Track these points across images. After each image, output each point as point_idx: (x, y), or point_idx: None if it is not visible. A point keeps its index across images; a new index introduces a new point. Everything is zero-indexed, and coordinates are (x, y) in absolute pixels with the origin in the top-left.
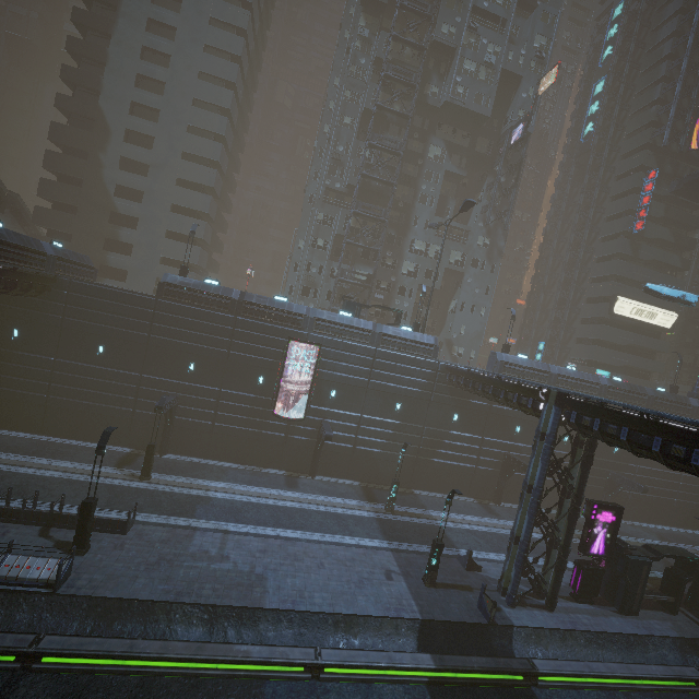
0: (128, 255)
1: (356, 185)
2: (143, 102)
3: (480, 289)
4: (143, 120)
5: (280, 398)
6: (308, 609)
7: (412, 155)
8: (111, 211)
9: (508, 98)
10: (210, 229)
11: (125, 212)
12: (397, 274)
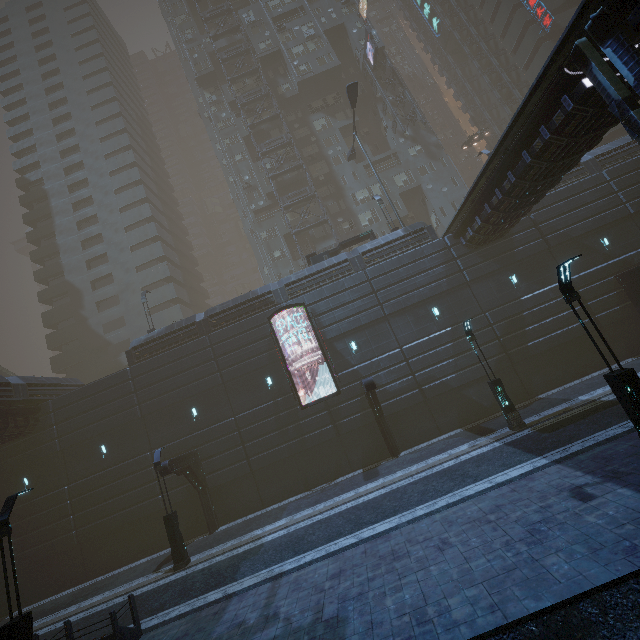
0: None
1: (272, 188)
2: (93, 255)
3: (446, 187)
4: (99, 267)
5: (301, 388)
6: None
7: (303, 140)
8: (108, 347)
9: (347, 48)
10: (189, 311)
11: (117, 341)
12: (360, 230)
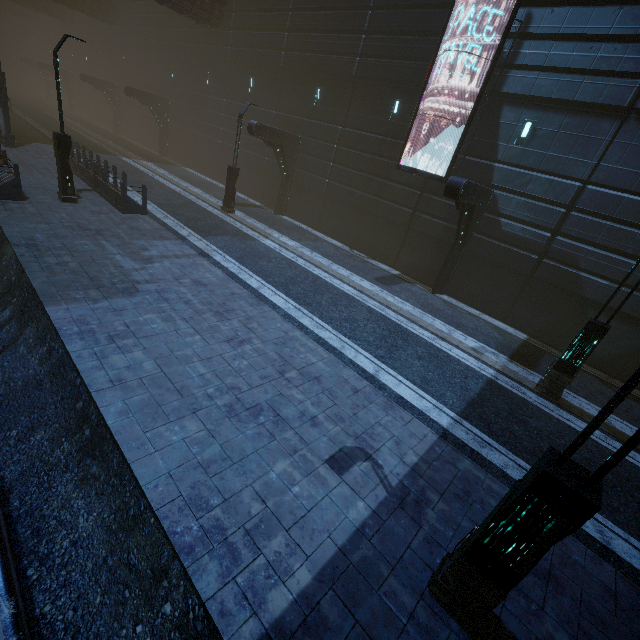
0: None
1: None
2: None
3: None
4: None
5: (419, 144)
6: (74, 353)
7: None
8: None
9: None
10: None
11: None
12: None
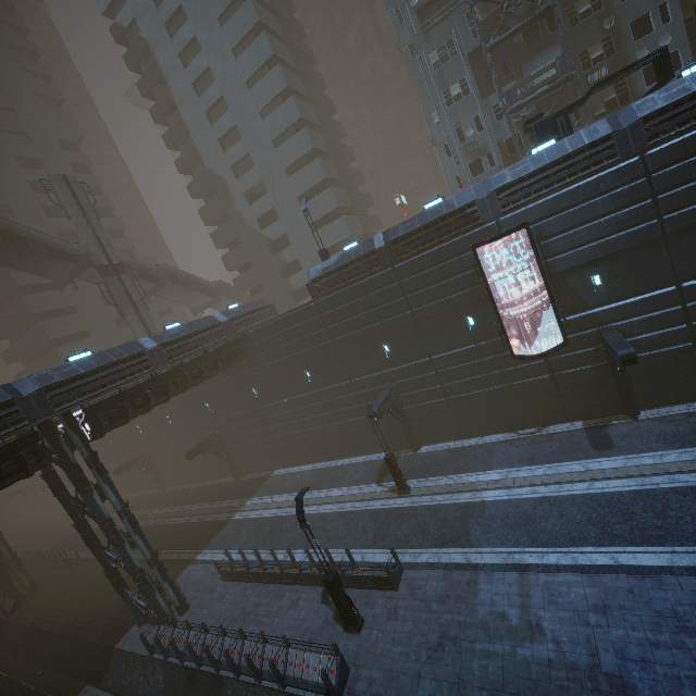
0: (300, 270)
1: None
2: (223, 131)
3: None
4: (234, 147)
5: (510, 330)
6: None
7: None
8: (268, 244)
9: None
10: (341, 192)
11: (275, 237)
12: (611, 11)
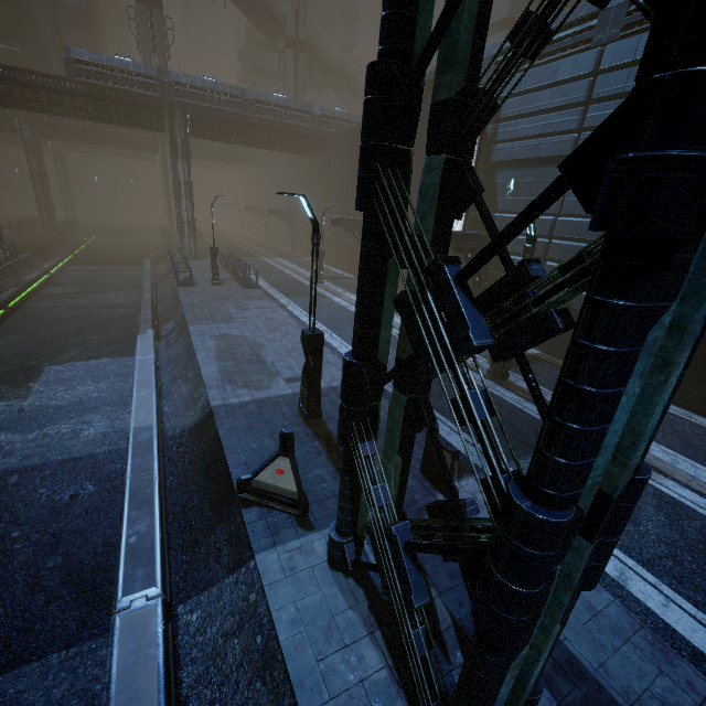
0: None
1: None
2: None
3: None
4: None
5: None
6: (194, 340)
7: None
8: None
9: None
10: None
11: None
12: None
